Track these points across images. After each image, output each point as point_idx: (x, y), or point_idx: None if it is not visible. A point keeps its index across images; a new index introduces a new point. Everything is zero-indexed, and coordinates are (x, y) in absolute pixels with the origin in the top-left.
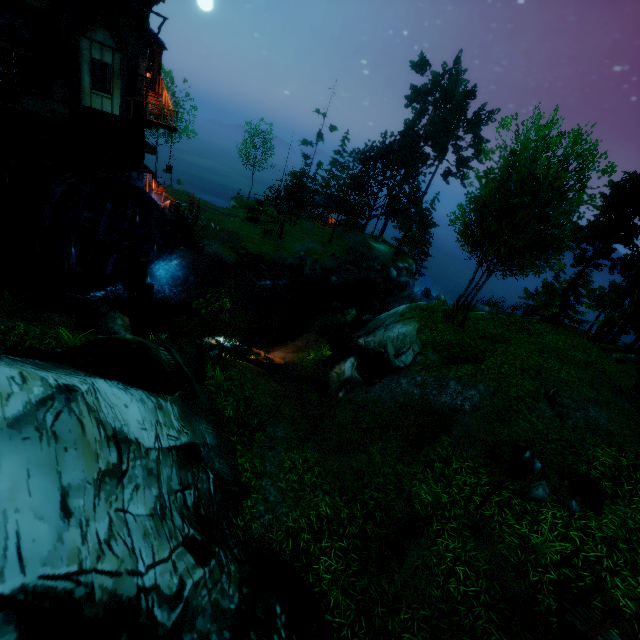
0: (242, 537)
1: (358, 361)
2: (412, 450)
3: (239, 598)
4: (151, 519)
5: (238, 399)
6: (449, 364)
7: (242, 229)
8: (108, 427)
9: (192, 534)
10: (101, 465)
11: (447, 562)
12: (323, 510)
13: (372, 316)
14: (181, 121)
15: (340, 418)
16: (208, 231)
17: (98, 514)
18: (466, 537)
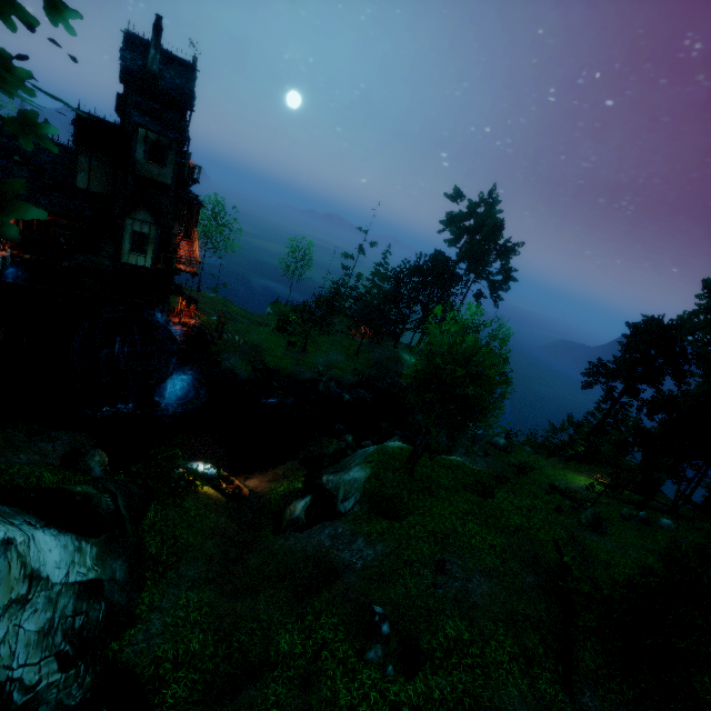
0: (111, 658)
1: (312, 501)
2: (295, 601)
3: (81, 700)
4: (37, 634)
5: (166, 538)
6: (372, 518)
7: (267, 341)
8: (28, 568)
9: (68, 649)
10: (14, 594)
11: (268, 704)
12: (193, 645)
13: (377, 440)
14: (228, 239)
15: (250, 563)
16: (230, 345)
17: (0, 627)
18: (294, 685)
